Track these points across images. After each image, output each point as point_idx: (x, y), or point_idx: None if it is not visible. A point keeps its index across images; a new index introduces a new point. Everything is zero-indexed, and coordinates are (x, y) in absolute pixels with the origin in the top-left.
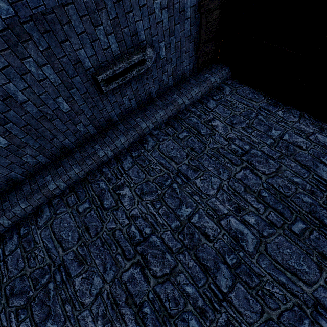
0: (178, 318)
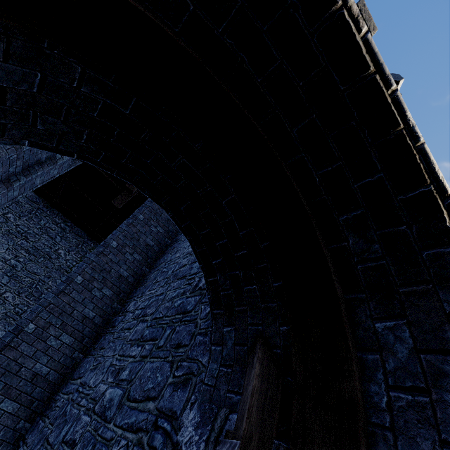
0: None
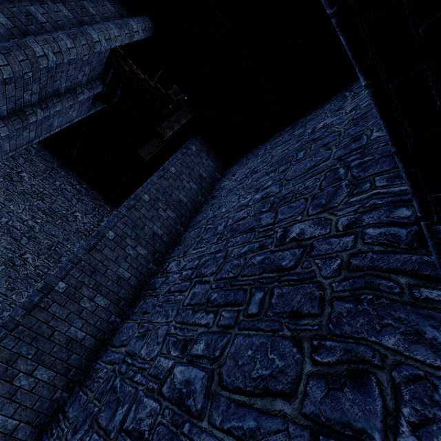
0: (3, 255)
